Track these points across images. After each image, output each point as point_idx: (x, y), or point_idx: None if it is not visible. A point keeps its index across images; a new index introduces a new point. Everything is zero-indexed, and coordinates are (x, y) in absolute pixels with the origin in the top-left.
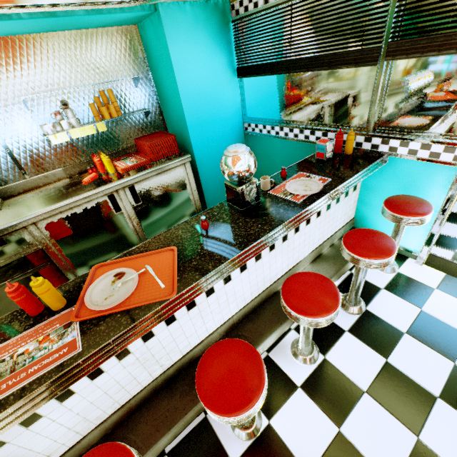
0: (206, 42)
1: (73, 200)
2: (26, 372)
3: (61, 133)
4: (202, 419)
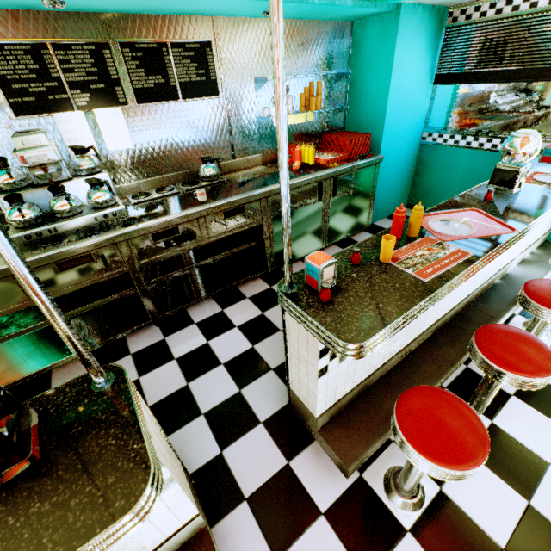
0: (421, 45)
1: (298, 181)
2: (443, 262)
3: None
4: (465, 368)
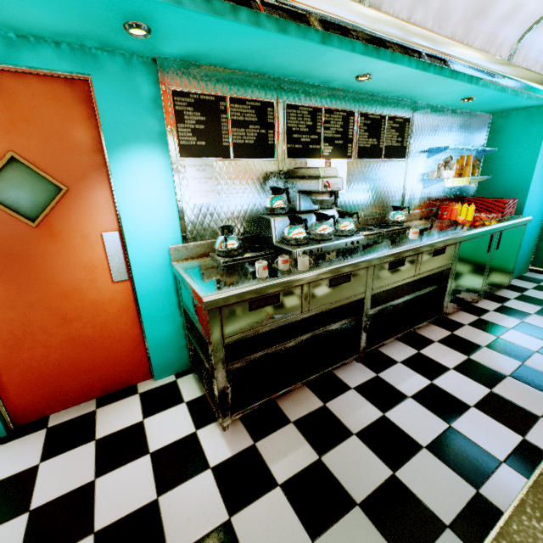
0: None
1: (481, 230)
2: None
3: (450, 179)
4: None
